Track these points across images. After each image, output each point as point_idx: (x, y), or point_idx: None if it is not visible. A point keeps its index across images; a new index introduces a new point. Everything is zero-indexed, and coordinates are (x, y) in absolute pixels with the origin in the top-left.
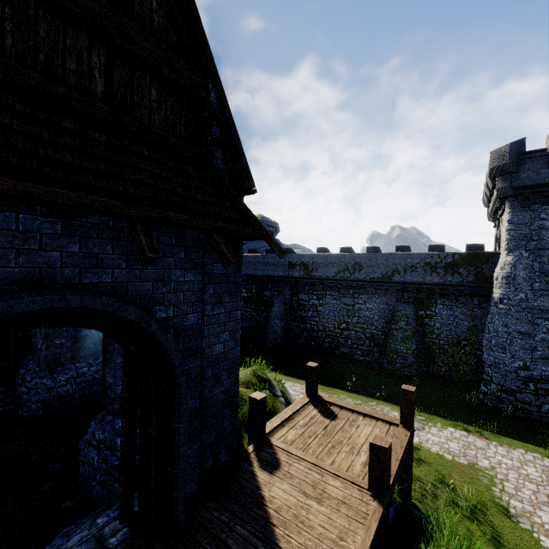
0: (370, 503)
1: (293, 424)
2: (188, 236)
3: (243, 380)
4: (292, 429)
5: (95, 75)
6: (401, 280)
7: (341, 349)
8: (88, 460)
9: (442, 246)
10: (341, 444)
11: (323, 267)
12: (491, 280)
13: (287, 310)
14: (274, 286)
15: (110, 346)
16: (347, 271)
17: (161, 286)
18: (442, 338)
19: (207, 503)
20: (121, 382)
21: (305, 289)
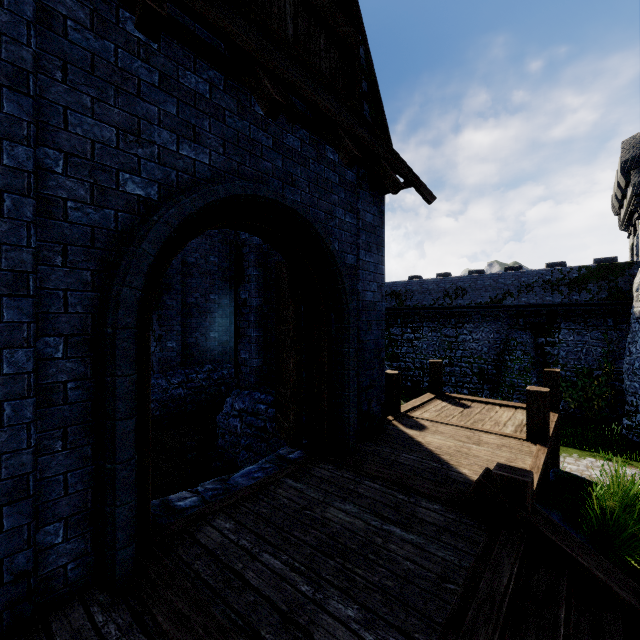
0: (531, 446)
1: (425, 410)
2: (346, 180)
3: None
4: (425, 412)
5: (288, 20)
6: (515, 303)
7: (444, 389)
8: (229, 430)
9: (562, 263)
10: (483, 421)
11: (419, 294)
12: (630, 295)
13: None
14: None
15: (244, 322)
16: (448, 297)
17: (330, 220)
18: (569, 369)
19: (365, 443)
20: (256, 356)
21: (398, 322)
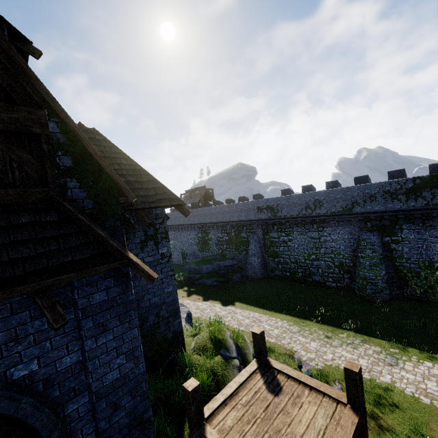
0: None
1: (236, 401)
2: None
3: (198, 345)
4: (233, 409)
5: None
6: (362, 210)
7: (314, 277)
8: None
9: (402, 170)
10: (279, 435)
11: (287, 207)
12: None
13: (262, 248)
14: (248, 229)
15: None
16: (309, 208)
17: (15, 346)
18: (412, 261)
19: None
20: None
21: (274, 228)
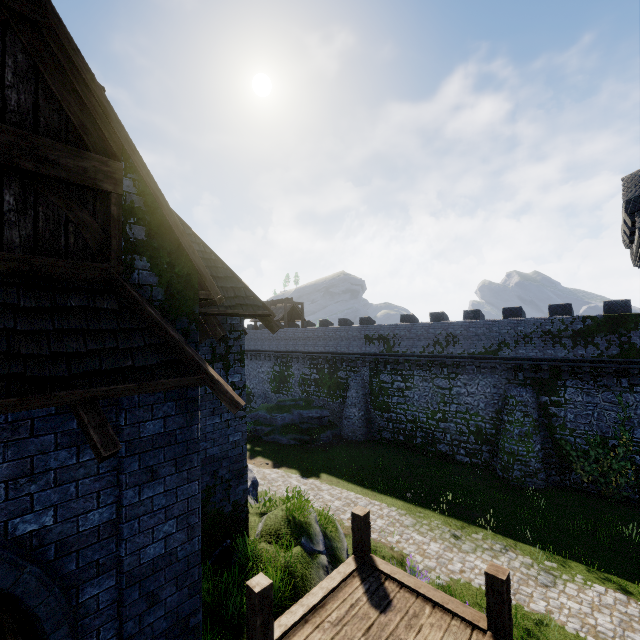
0: None
1: (322, 618)
2: None
3: (269, 529)
4: (316, 630)
5: None
6: (512, 355)
7: (438, 446)
8: None
9: (567, 306)
10: None
11: (407, 340)
12: None
13: (367, 395)
14: (350, 366)
15: None
16: (438, 345)
17: (27, 484)
18: (578, 435)
19: None
20: None
21: (387, 368)
